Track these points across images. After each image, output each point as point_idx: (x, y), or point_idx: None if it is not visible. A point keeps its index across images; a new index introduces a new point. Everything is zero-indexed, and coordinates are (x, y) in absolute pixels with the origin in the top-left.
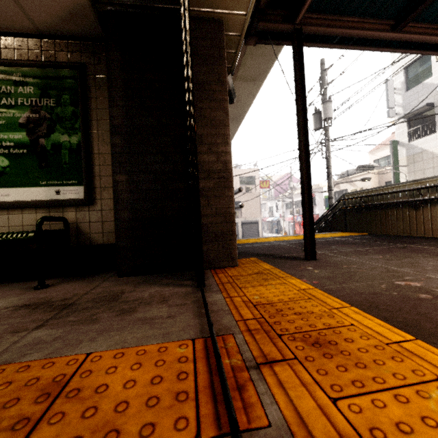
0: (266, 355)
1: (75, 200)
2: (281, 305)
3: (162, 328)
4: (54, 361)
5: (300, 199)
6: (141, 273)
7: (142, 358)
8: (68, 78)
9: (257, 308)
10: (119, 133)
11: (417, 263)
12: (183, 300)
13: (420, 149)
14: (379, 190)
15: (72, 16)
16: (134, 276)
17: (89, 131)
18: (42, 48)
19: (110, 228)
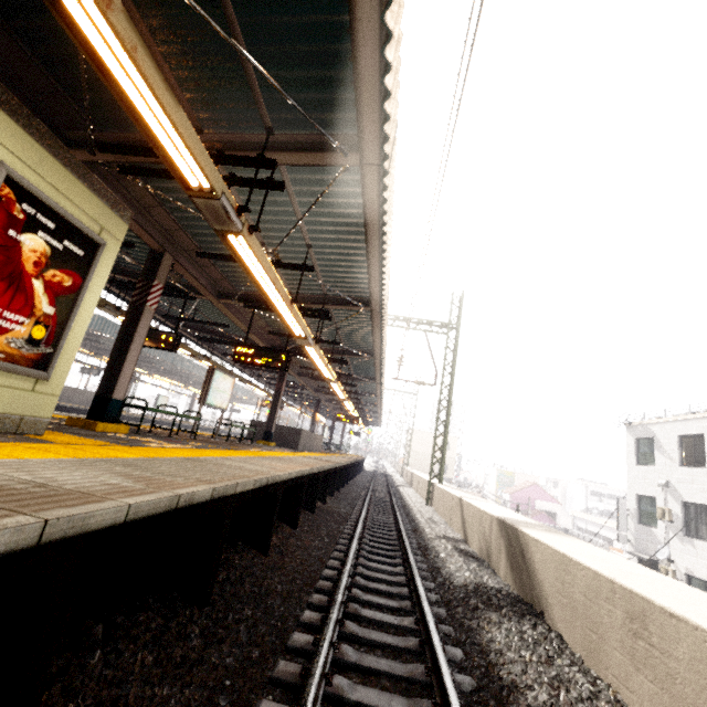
0: None
1: None
2: None
3: None
4: None
5: None
6: None
7: None
8: None
9: None
10: None
11: None
12: None
13: None
14: None
15: None
16: None
17: None
18: None
19: None
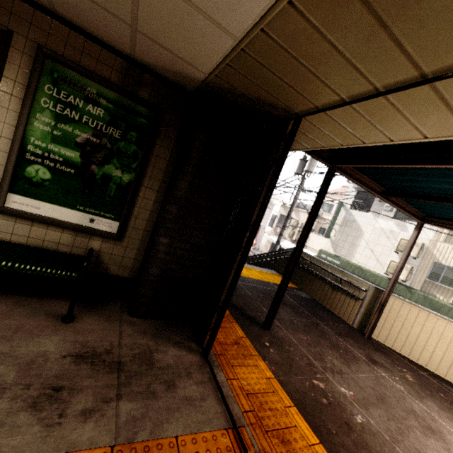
0: (264, 449)
1: (107, 234)
2: (261, 397)
3: (203, 412)
4: (160, 443)
5: None
6: (149, 317)
7: (208, 445)
8: (142, 117)
9: (249, 399)
10: (177, 203)
11: (323, 355)
12: (201, 376)
13: (354, 219)
14: (318, 262)
15: (177, 73)
16: (143, 319)
17: (143, 174)
18: (127, 73)
19: (128, 264)
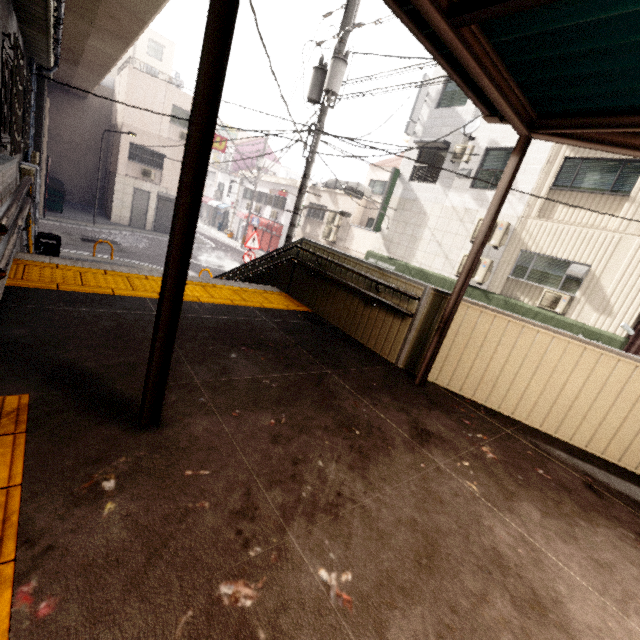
0: None
1: None
2: None
3: None
4: None
5: (267, 192)
6: None
7: None
8: None
9: None
10: None
11: (304, 460)
12: None
13: (415, 196)
14: (342, 258)
15: None
16: None
17: None
18: None
19: None
